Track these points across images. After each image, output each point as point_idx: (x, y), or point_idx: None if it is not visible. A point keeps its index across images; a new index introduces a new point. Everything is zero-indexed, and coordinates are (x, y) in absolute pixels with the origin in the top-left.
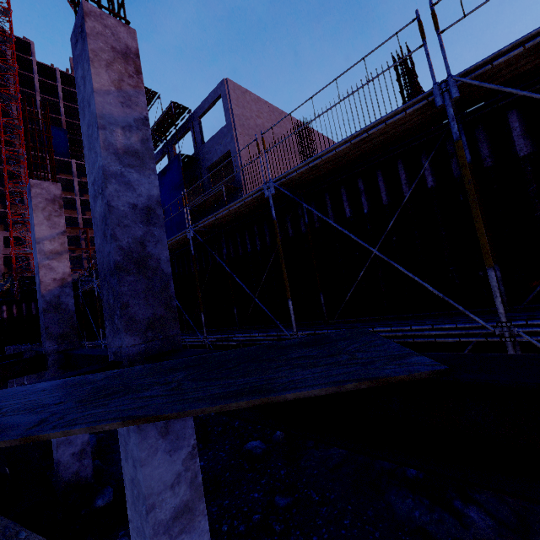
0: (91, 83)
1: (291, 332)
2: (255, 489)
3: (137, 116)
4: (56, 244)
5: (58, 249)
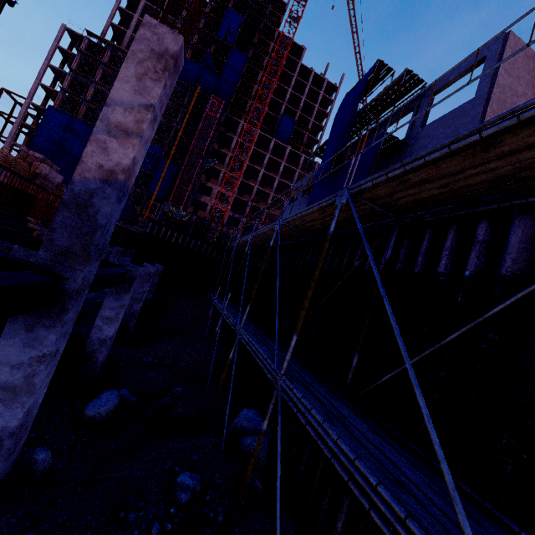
0: None
1: None
2: None
3: None
4: (130, 117)
5: (129, 126)
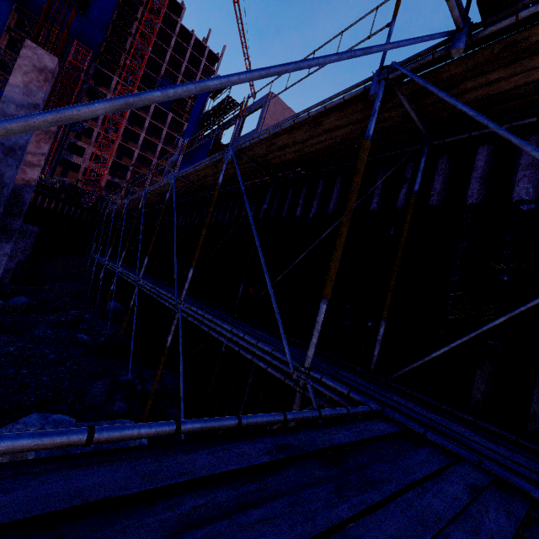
0: (9, 80)
1: (138, 278)
2: (51, 349)
3: (31, 102)
4: (35, 159)
5: (35, 162)
